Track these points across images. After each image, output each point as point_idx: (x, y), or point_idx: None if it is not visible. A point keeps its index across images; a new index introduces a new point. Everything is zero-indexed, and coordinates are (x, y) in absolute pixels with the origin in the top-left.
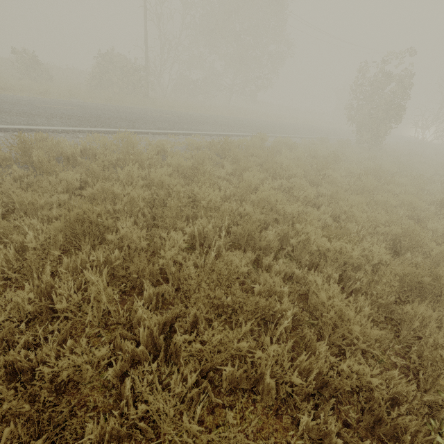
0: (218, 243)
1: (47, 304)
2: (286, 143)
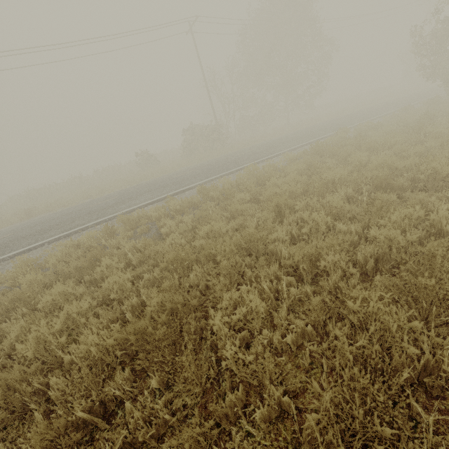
0: (361, 198)
1: (290, 238)
2: (369, 127)
